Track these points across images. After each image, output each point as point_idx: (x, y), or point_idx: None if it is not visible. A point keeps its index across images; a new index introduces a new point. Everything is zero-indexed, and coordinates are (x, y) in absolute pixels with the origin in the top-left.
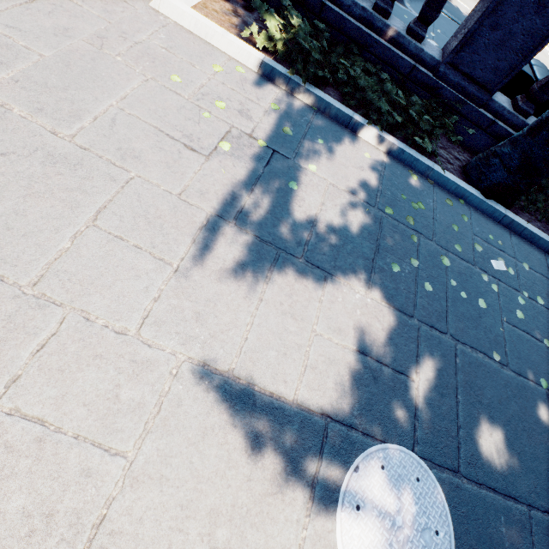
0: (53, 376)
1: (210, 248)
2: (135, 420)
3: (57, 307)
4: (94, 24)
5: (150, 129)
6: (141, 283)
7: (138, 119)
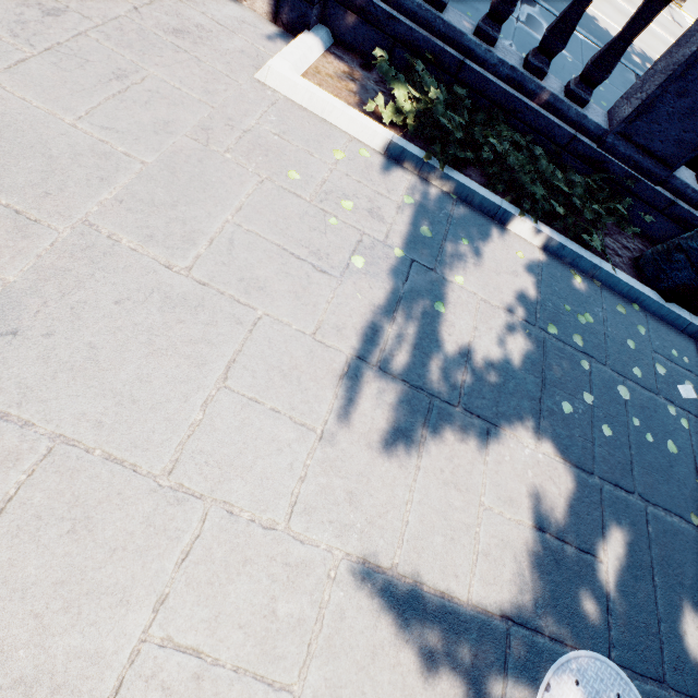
0: (203, 591)
1: (355, 403)
2: (296, 642)
3: (197, 500)
4: (196, 112)
5: (272, 248)
6: (284, 459)
7: (258, 236)
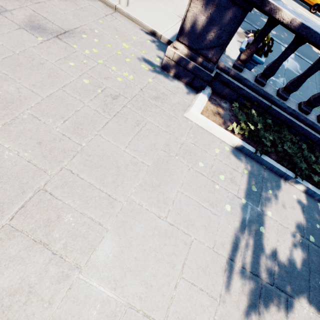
0: None
1: (231, 284)
2: None
3: None
4: (164, 137)
5: (195, 203)
6: (206, 315)
7: (189, 198)
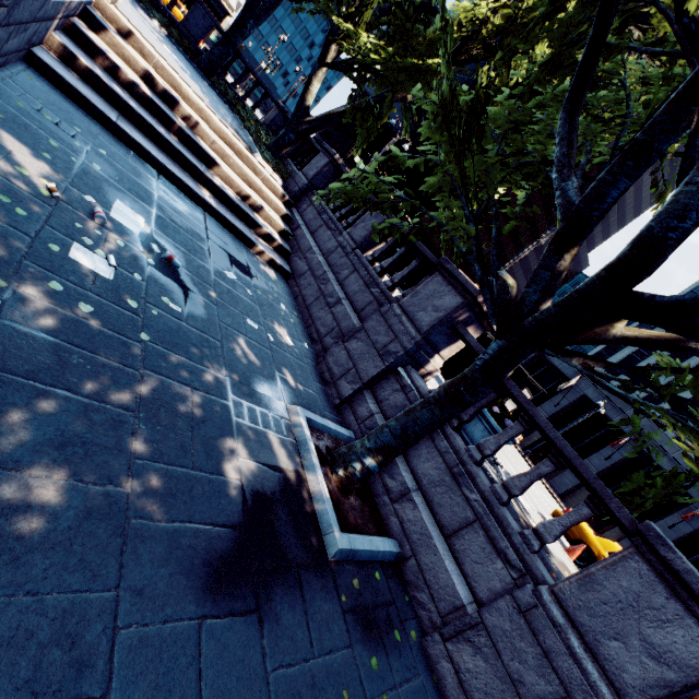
0: None
1: None
2: None
3: None
4: None
5: None
6: None
7: None
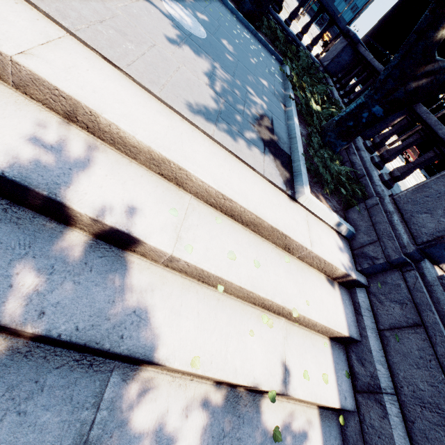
0: None
1: None
2: None
3: None
4: None
5: None
6: None
7: None
